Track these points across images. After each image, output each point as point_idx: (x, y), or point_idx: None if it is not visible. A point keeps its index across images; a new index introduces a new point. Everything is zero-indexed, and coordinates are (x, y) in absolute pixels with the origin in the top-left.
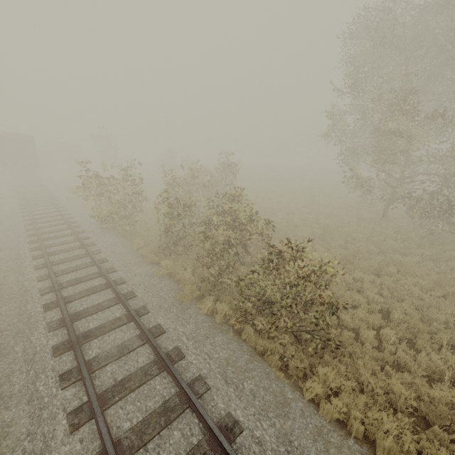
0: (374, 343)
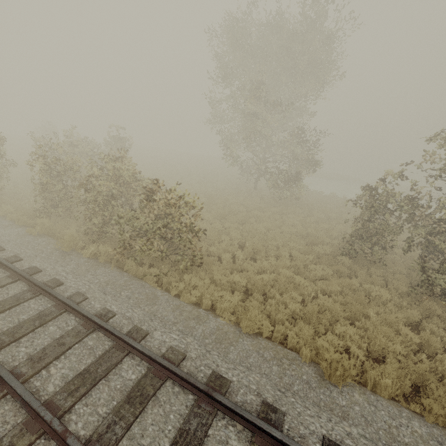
0: (229, 261)
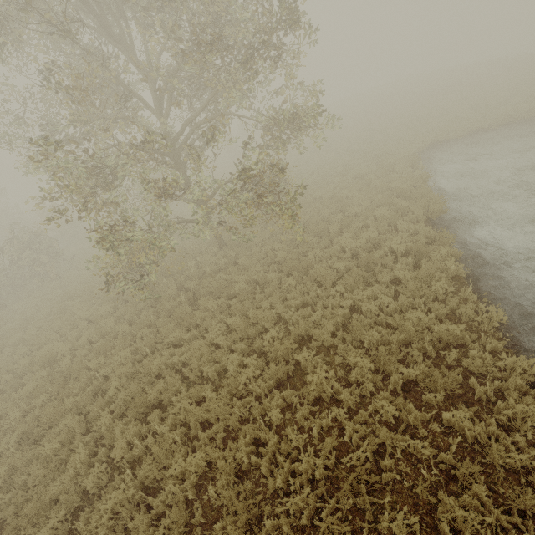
0: None
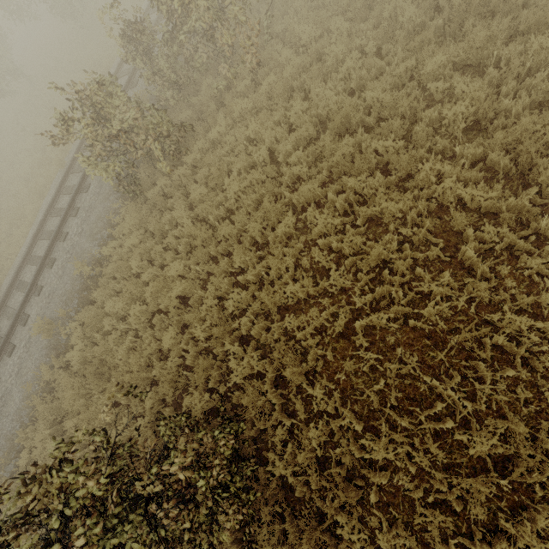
0: (175, 220)
